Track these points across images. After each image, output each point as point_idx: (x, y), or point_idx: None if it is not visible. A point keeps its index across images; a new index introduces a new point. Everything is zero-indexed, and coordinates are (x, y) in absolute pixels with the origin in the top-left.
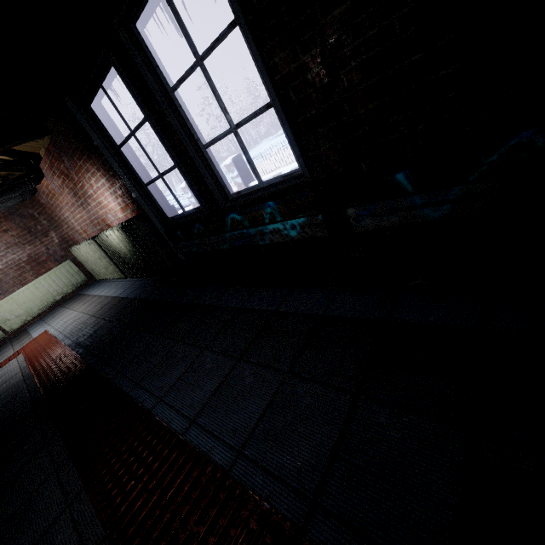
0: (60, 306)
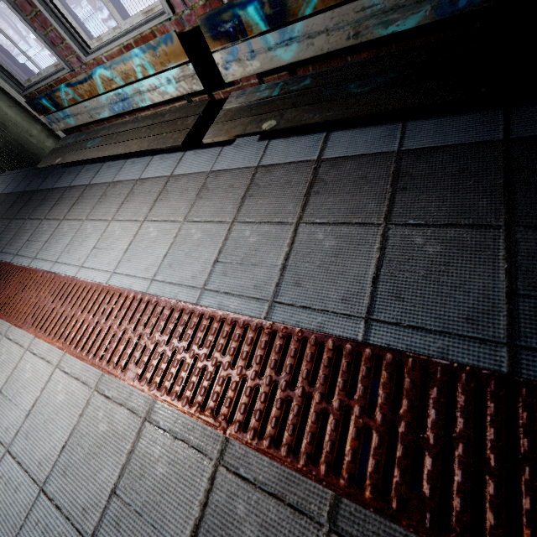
0: None
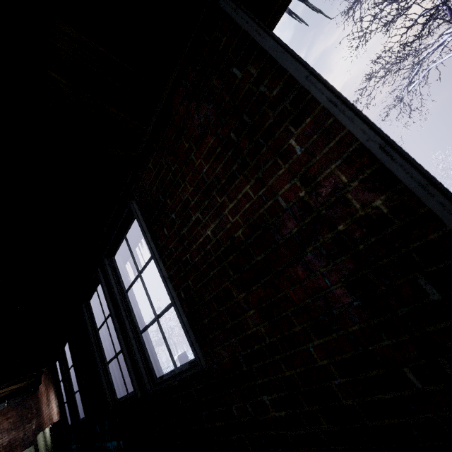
0: None
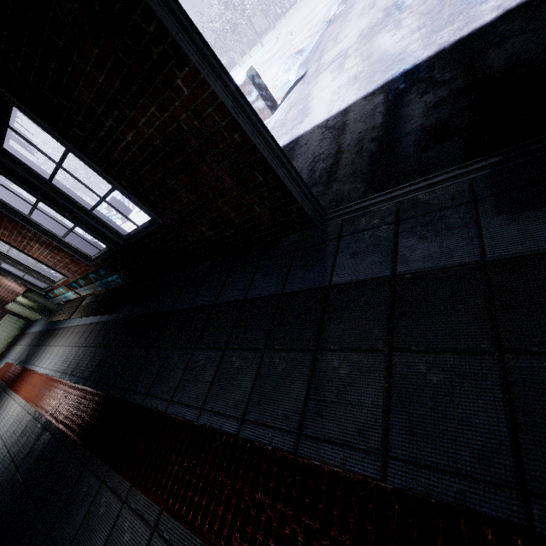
0: (13, 345)
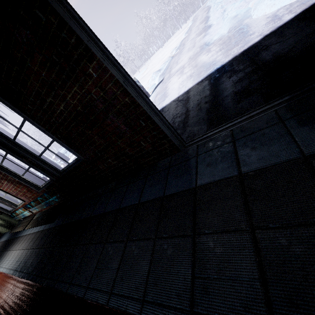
0: None
